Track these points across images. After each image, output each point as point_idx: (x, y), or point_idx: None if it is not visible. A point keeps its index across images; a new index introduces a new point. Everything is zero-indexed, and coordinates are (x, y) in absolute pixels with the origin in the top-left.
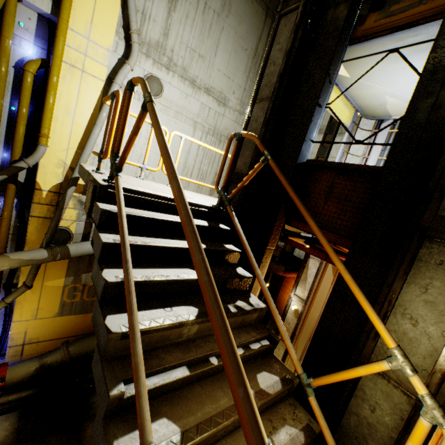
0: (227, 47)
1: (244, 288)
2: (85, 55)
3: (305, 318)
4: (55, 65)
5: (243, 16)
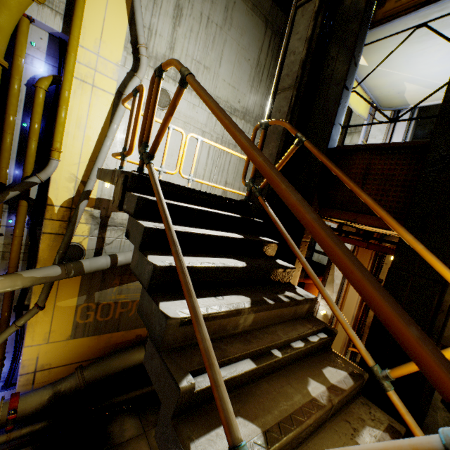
0: (231, 58)
1: (287, 281)
2: (95, 70)
3: (336, 322)
4: (66, 80)
5: (244, 28)
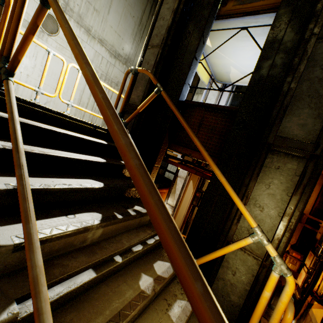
0: (119, 10)
1: (138, 196)
2: None
3: (174, 219)
4: None
5: None
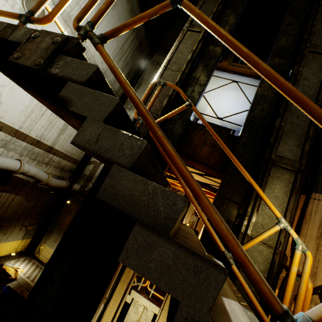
0: (107, 29)
1: None
2: None
3: None
4: None
5: (121, 17)
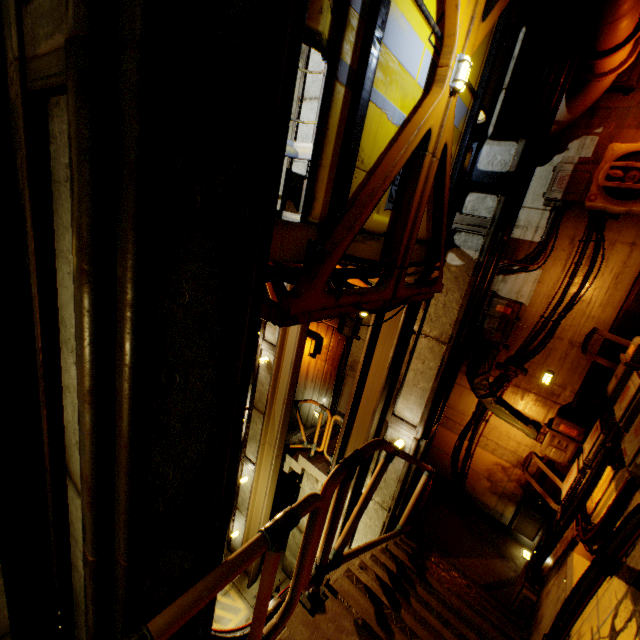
0: None
1: None
2: None
3: (279, 372)
4: None
5: None
